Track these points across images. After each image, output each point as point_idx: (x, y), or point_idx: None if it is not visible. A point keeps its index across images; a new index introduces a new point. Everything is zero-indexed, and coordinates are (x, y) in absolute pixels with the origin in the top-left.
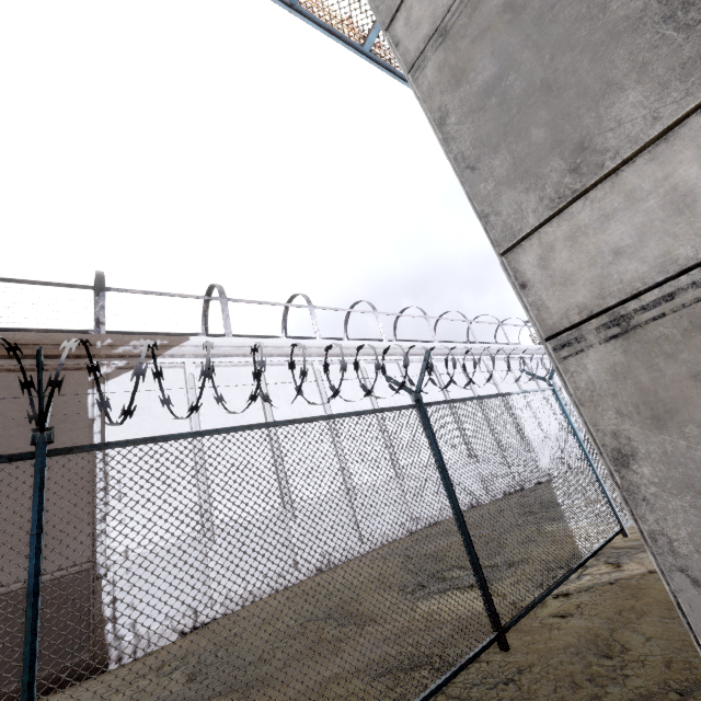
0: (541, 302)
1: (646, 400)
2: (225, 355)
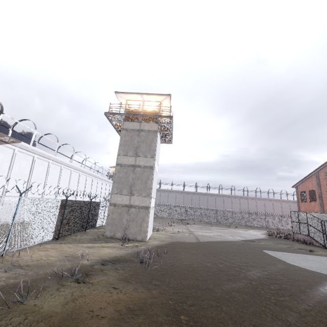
0: (111, 200)
1: (113, 212)
2: (27, 150)
